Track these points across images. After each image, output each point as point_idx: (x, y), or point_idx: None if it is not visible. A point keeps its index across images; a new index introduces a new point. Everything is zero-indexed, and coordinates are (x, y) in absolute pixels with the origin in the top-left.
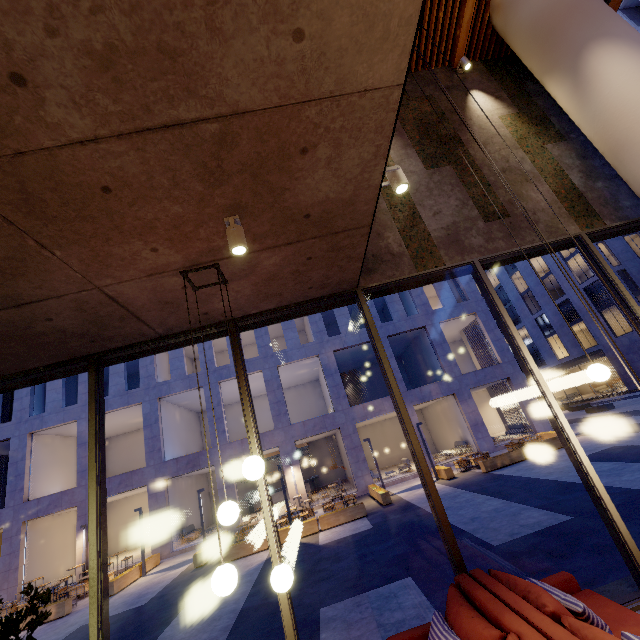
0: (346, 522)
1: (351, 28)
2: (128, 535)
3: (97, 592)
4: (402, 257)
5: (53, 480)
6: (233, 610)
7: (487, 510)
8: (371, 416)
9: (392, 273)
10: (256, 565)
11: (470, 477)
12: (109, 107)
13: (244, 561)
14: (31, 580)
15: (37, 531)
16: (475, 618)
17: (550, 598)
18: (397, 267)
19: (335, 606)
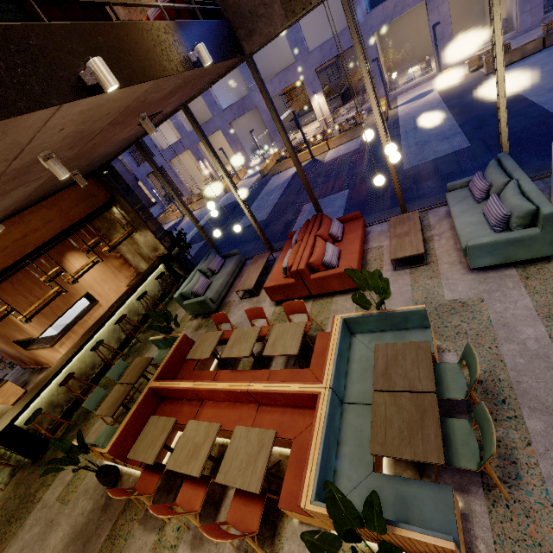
0: (347, 141)
1: (121, 101)
2: (228, 154)
3: (197, 225)
4: (273, 6)
5: (167, 134)
6: (272, 204)
7: (433, 134)
8: (391, 19)
9: (268, 31)
10: (289, 177)
11: (467, 83)
12: (79, 146)
13: (284, 173)
14: (191, 187)
15: (179, 164)
16: (301, 234)
17: (322, 230)
18: (271, 21)
19: (310, 204)
